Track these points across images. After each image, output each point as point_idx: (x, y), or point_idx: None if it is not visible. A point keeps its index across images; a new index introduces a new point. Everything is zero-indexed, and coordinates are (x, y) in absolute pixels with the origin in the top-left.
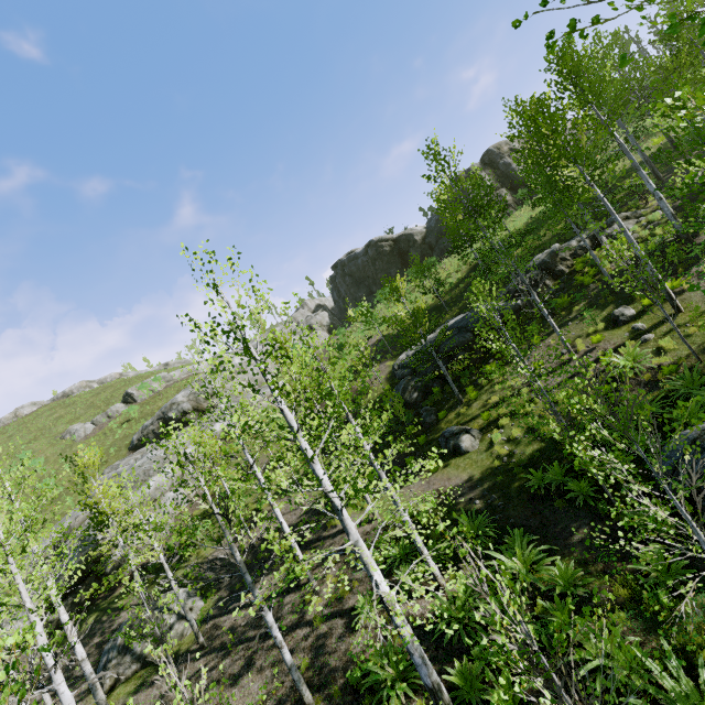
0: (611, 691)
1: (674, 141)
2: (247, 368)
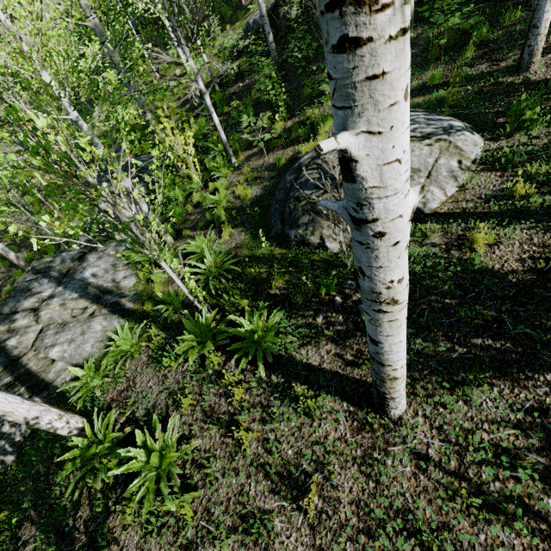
0: None
1: None
2: None
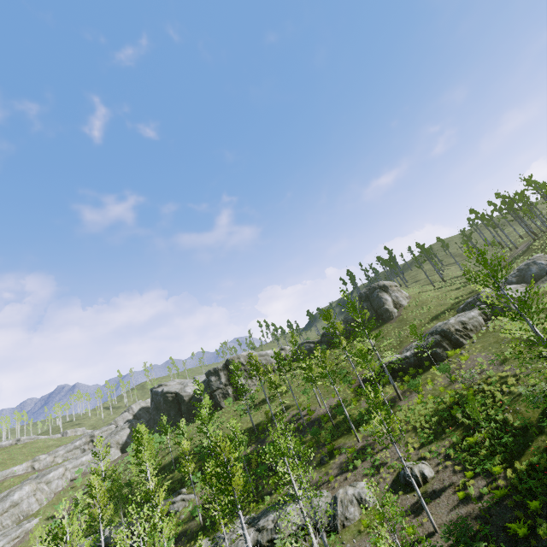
0: None
1: (255, 429)
2: (22, 501)
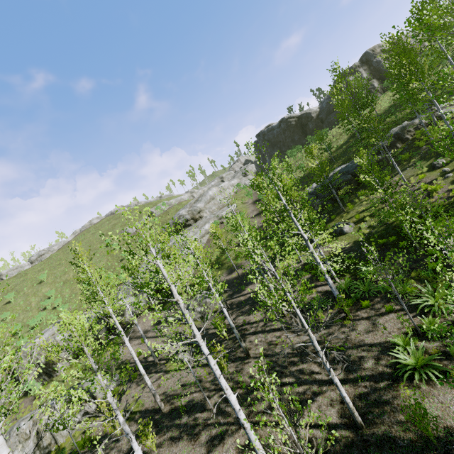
0: (402, 273)
1: None
2: (215, 197)
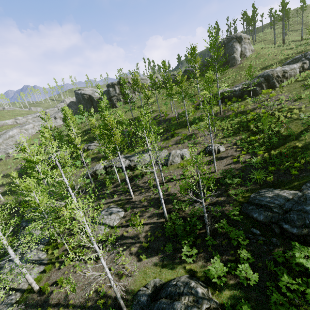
0: None
1: (134, 119)
2: (15, 136)
